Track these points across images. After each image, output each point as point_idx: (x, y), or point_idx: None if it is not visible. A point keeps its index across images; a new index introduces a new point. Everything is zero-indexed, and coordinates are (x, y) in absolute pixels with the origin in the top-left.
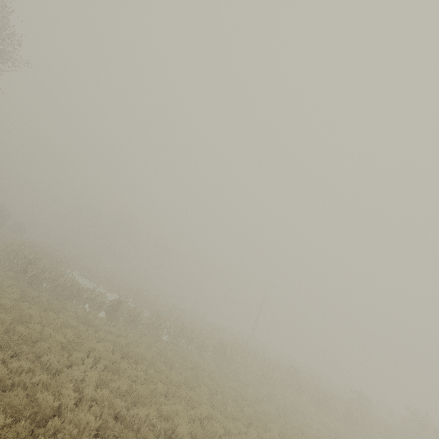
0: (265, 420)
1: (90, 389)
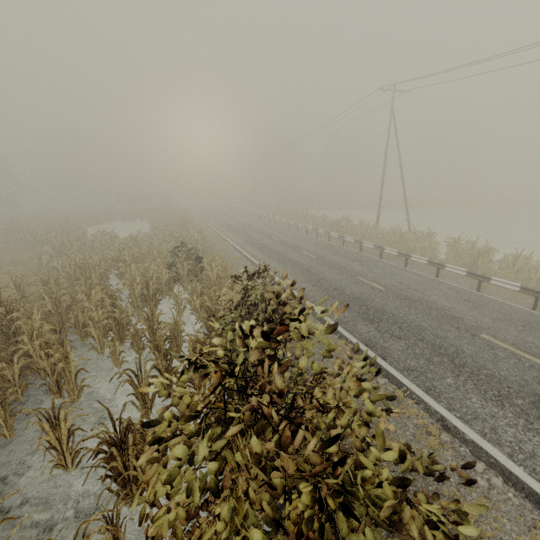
0: None
1: None
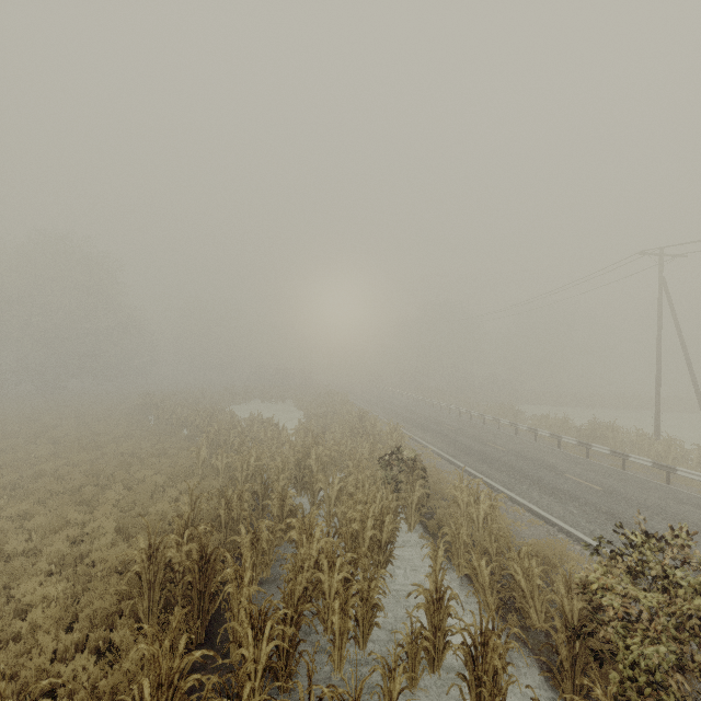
0: None
1: None
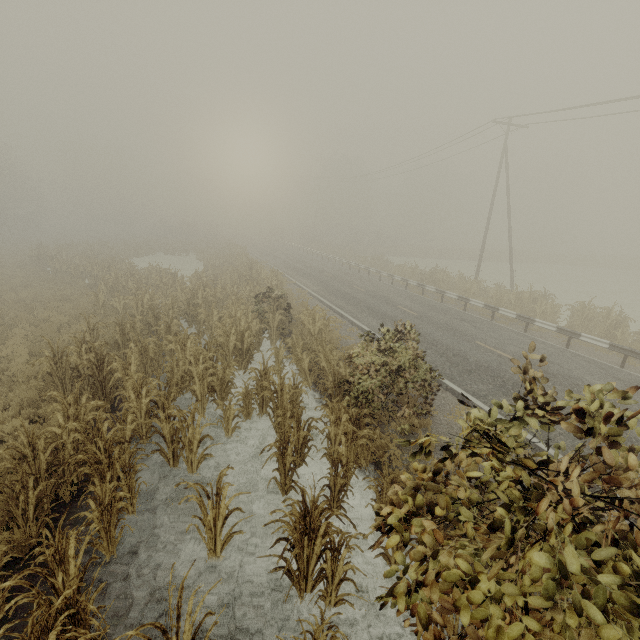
0: None
1: None
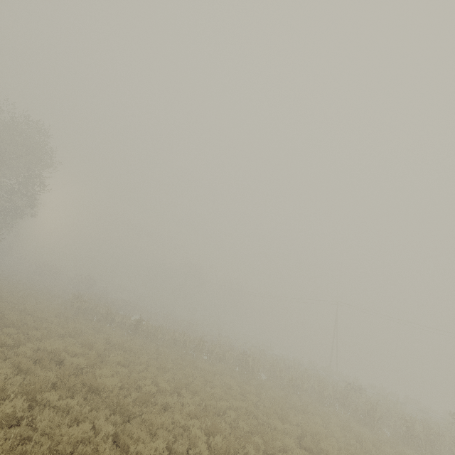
0: (231, 399)
1: (45, 344)
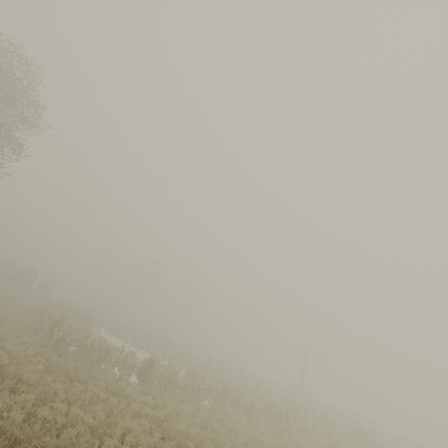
0: None
1: None
